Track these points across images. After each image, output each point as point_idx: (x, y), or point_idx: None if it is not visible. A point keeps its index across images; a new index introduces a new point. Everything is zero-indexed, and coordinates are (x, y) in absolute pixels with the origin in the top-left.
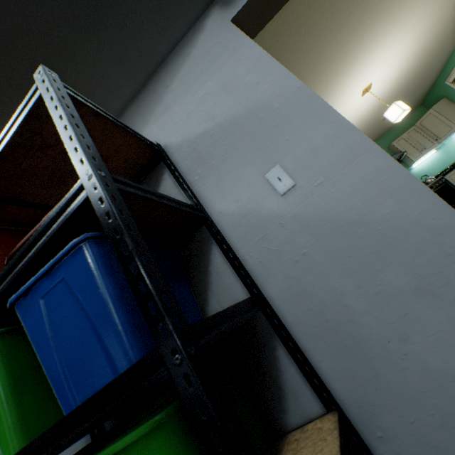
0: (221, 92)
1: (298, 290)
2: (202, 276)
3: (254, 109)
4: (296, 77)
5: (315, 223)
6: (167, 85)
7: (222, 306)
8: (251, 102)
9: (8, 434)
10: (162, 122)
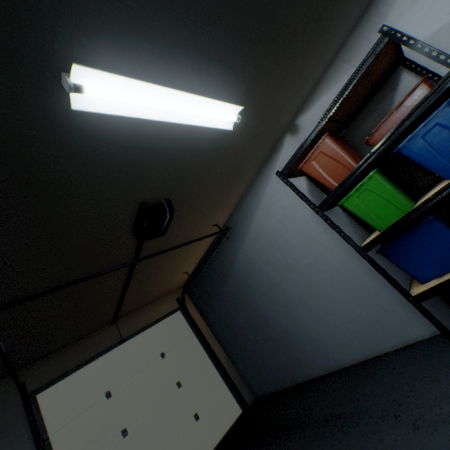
0: None
1: None
2: None
3: None
4: None
5: None
6: (389, 5)
7: None
8: None
9: (403, 202)
10: None
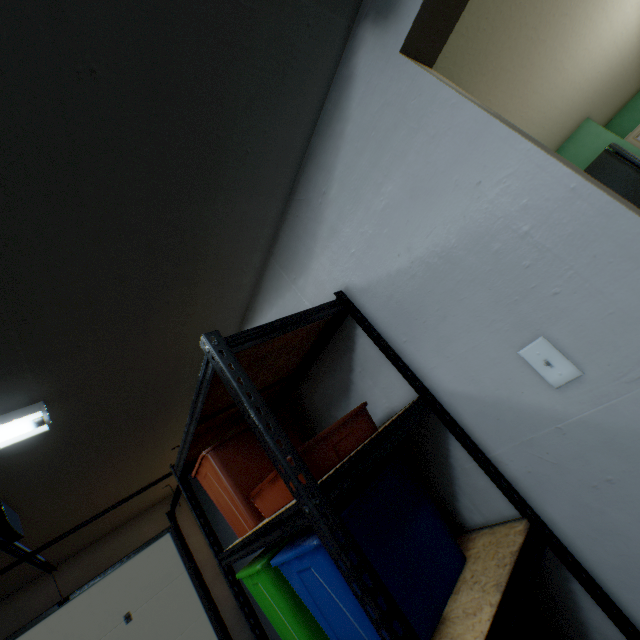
0: (412, 203)
1: (601, 525)
2: (442, 467)
3: (481, 235)
4: (562, 165)
5: (627, 441)
6: (323, 192)
7: (477, 508)
8: (471, 220)
9: None
10: (332, 252)
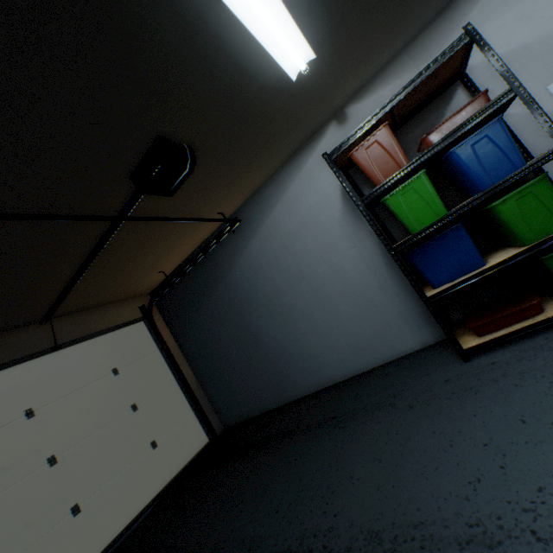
0: (518, 23)
1: None
2: None
3: (546, 38)
4: None
5: None
6: (464, 14)
7: None
8: (544, 32)
9: (440, 207)
10: None
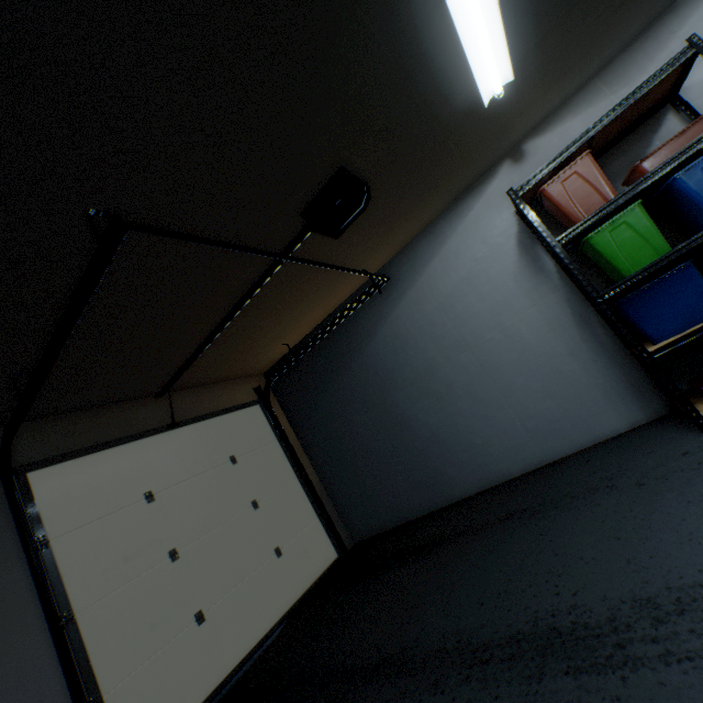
0: None
1: None
2: None
3: None
4: None
5: None
6: (672, 32)
7: None
8: None
9: (662, 243)
10: None
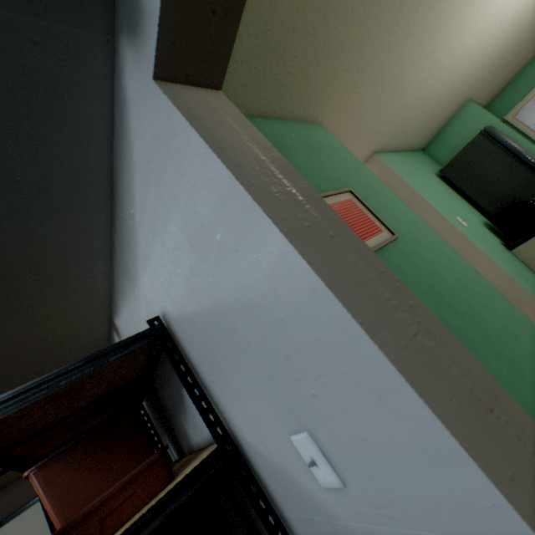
0: (192, 250)
1: None
2: None
3: (246, 306)
4: (302, 258)
5: None
6: (131, 214)
7: None
8: (237, 287)
9: None
10: (149, 275)
